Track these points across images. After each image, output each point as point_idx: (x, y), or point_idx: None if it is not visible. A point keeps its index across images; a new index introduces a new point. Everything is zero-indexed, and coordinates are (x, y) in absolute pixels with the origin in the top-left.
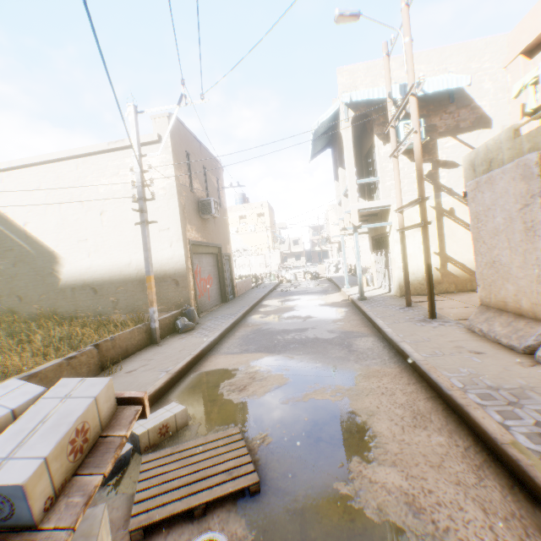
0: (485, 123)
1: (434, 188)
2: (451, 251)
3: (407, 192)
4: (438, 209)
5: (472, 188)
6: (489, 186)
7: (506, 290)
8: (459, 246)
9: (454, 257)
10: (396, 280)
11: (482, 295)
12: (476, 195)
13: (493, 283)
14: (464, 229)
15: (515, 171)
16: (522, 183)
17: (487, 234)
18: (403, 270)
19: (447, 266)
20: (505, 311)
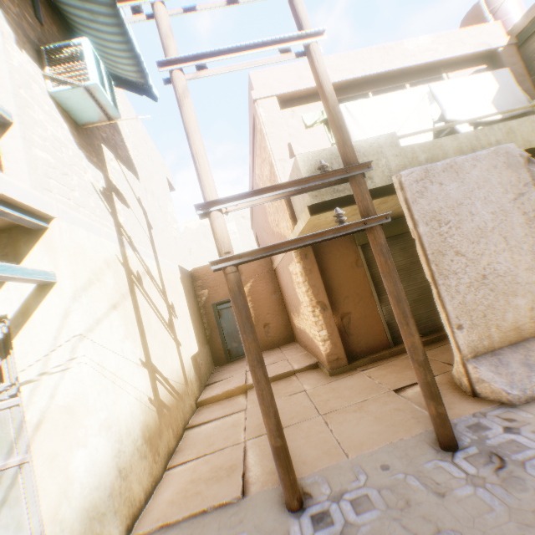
0: (136, 172)
1: (116, 225)
2: (155, 355)
3: (82, 204)
4: (127, 267)
5: (417, 178)
6: (452, 175)
7: (516, 307)
8: (158, 345)
9: (159, 367)
10: (81, 487)
11: (473, 338)
12: (428, 188)
13: (490, 308)
14: (155, 314)
15: (495, 158)
16: (510, 171)
17: (465, 239)
18: (266, 380)
19: (159, 389)
20: (523, 339)
